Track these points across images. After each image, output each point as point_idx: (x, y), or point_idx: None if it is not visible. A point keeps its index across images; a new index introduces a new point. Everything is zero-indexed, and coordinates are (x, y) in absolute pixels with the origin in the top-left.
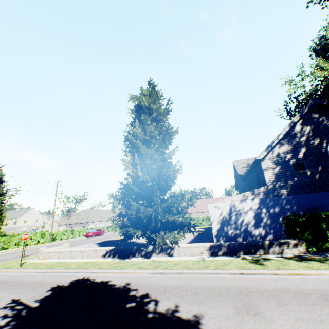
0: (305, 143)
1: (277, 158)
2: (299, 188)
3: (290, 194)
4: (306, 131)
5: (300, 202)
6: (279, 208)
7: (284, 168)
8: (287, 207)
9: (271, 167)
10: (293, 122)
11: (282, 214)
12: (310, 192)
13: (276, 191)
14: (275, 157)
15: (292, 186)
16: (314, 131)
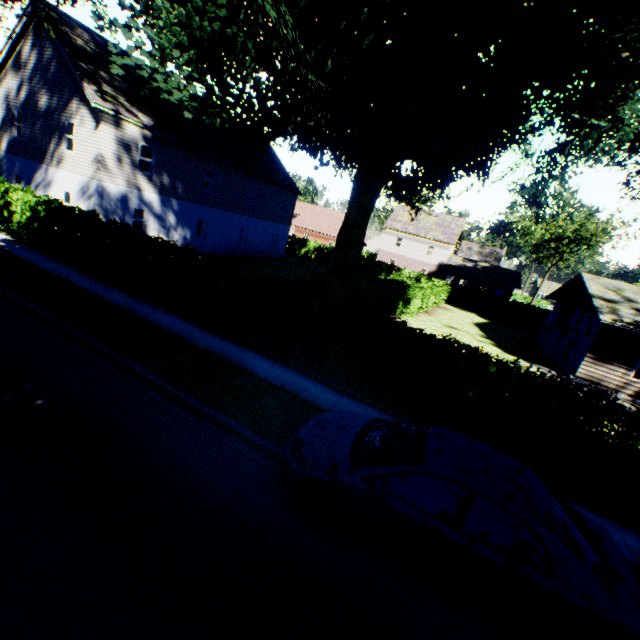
0: (28, 82)
1: (6, 95)
2: (14, 148)
3: (8, 152)
4: (32, 62)
5: (12, 166)
6: None
7: (9, 114)
8: (4, 168)
9: (1, 108)
10: (14, 38)
11: (0, 174)
12: (20, 155)
13: (0, 144)
14: (5, 94)
15: (11, 142)
16: (38, 65)
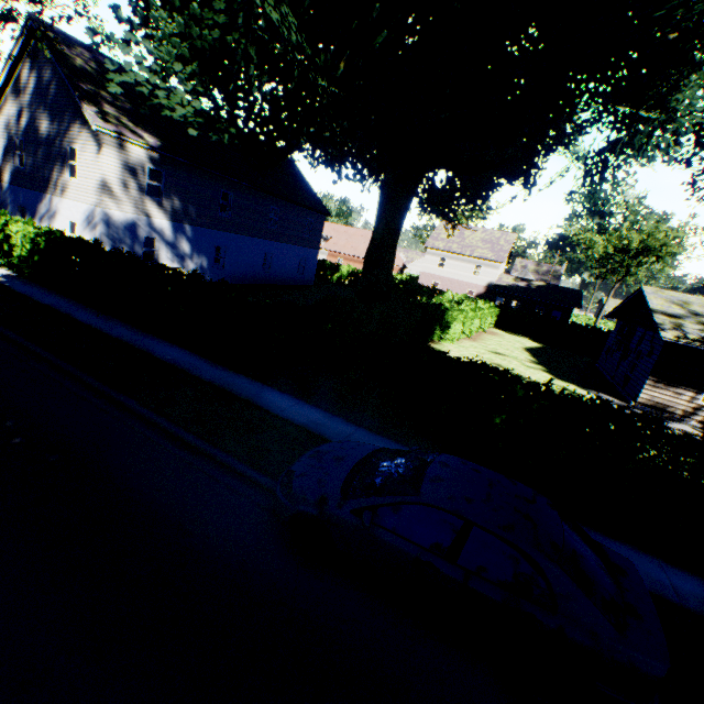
0: (28, 107)
1: (7, 123)
2: (17, 178)
3: (11, 184)
4: (32, 86)
5: (16, 197)
6: (3, 199)
7: (10, 143)
8: (8, 200)
9: (2, 137)
10: (12, 61)
11: (5, 207)
12: (23, 186)
13: (3, 175)
14: (6, 121)
15: (13, 173)
16: (37, 89)
